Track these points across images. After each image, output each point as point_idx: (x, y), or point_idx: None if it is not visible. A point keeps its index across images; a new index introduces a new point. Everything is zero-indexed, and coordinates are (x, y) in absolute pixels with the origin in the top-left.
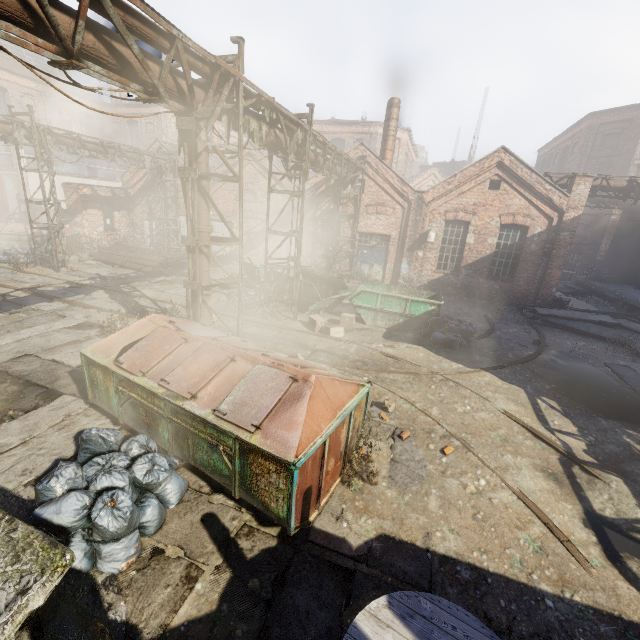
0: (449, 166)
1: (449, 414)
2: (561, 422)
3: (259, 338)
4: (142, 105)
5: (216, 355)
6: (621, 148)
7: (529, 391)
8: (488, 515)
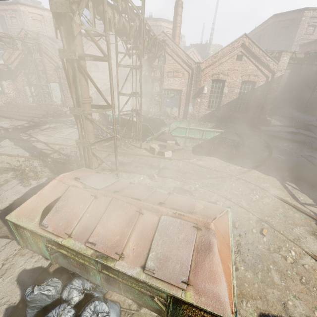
0: (199, 46)
1: (250, 203)
2: (303, 197)
3: (124, 164)
4: (4, 3)
5: (126, 210)
6: (288, 35)
7: (279, 179)
8: (308, 278)
